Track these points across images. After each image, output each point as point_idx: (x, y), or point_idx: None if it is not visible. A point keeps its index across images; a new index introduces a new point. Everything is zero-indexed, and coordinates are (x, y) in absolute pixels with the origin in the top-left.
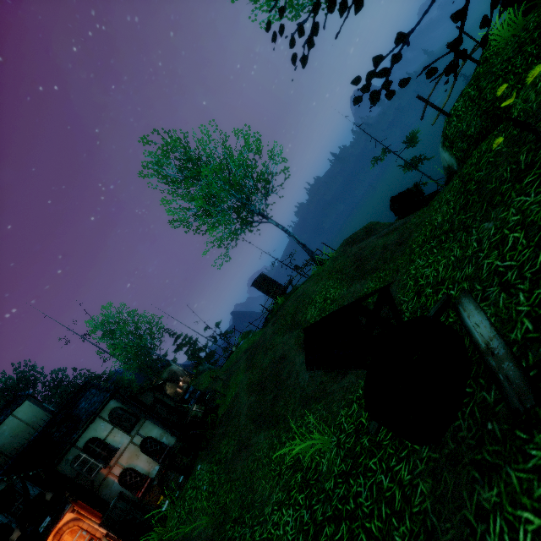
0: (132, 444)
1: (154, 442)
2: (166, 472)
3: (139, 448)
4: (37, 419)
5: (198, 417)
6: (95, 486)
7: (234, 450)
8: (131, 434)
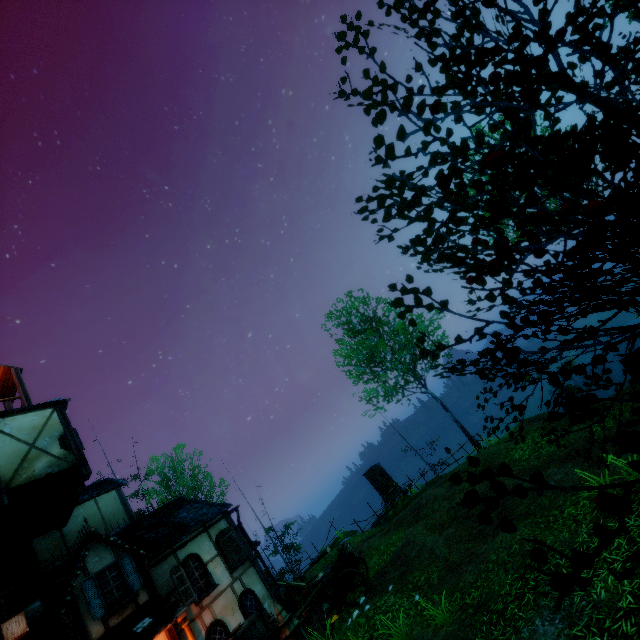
0: (231, 589)
1: (255, 602)
2: (311, 613)
3: (237, 600)
4: (114, 519)
5: (355, 555)
6: (180, 625)
7: (441, 575)
8: (233, 575)
